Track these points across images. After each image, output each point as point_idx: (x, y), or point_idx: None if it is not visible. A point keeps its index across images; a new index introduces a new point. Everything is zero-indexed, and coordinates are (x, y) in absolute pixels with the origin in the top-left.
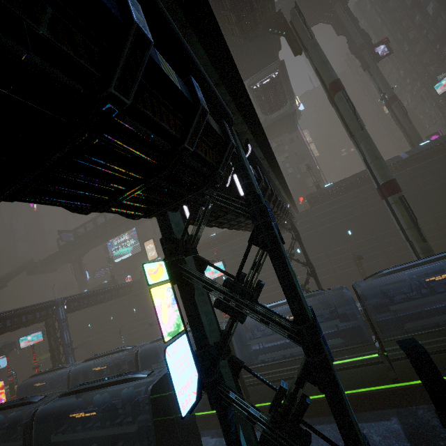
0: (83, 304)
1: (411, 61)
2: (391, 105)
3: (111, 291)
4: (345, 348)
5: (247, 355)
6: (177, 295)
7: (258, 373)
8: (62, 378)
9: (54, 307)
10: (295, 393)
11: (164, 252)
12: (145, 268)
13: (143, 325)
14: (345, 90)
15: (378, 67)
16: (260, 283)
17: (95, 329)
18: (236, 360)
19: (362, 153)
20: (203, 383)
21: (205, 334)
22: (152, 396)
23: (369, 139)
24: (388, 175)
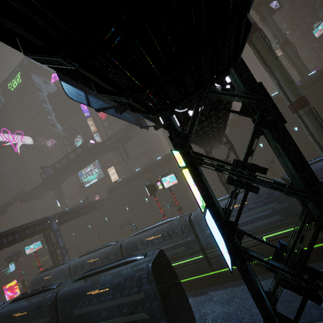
0: (69, 217)
1: (291, 16)
2: (285, 47)
3: (88, 207)
4: (284, 222)
5: (205, 237)
6: (137, 204)
7: (218, 248)
8: (63, 271)
9: (48, 222)
10: (313, 243)
11: (175, 146)
12: (173, 154)
13: (113, 228)
14: (262, 30)
15: (273, 18)
16: (255, 164)
17: (78, 236)
18: (238, 229)
19: (276, 79)
20: (227, 246)
21: (218, 209)
22: (153, 271)
23: (283, 66)
24: (299, 93)
